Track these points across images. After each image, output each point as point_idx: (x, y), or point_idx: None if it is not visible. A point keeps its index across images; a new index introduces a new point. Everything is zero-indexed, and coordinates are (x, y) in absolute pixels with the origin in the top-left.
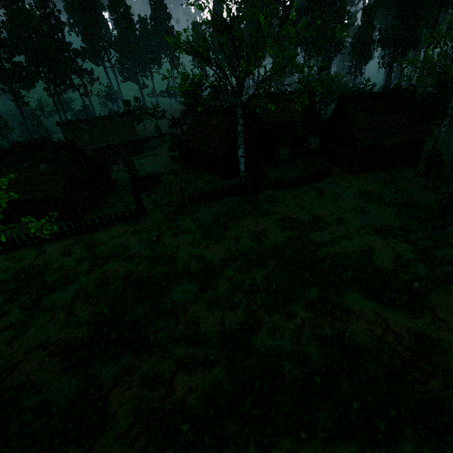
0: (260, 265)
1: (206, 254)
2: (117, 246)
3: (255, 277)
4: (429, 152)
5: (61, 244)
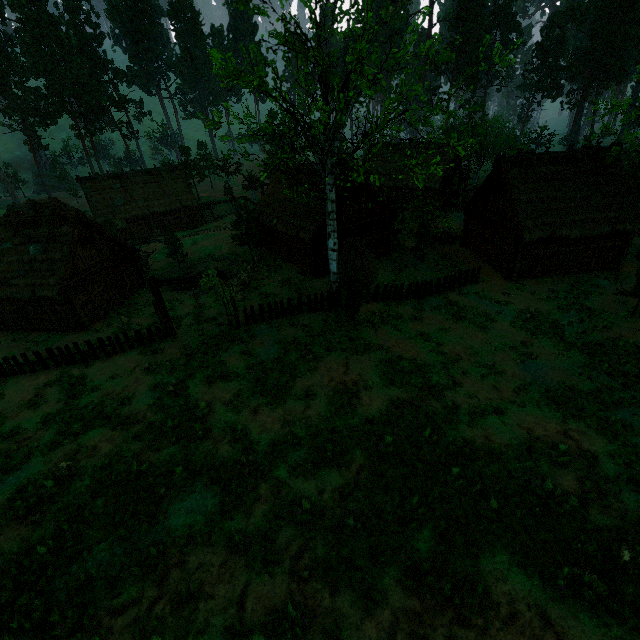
0: (336, 461)
1: (250, 426)
2: (114, 396)
3: (323, 487)
4: (638, 248)
5: (34, 382)
